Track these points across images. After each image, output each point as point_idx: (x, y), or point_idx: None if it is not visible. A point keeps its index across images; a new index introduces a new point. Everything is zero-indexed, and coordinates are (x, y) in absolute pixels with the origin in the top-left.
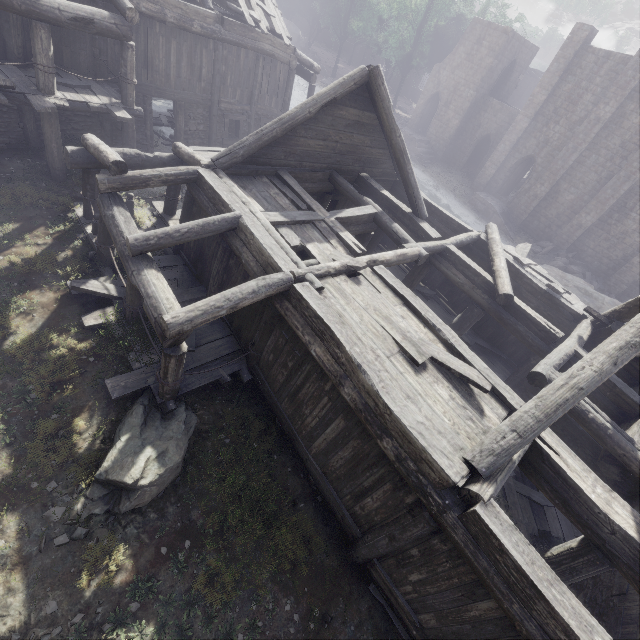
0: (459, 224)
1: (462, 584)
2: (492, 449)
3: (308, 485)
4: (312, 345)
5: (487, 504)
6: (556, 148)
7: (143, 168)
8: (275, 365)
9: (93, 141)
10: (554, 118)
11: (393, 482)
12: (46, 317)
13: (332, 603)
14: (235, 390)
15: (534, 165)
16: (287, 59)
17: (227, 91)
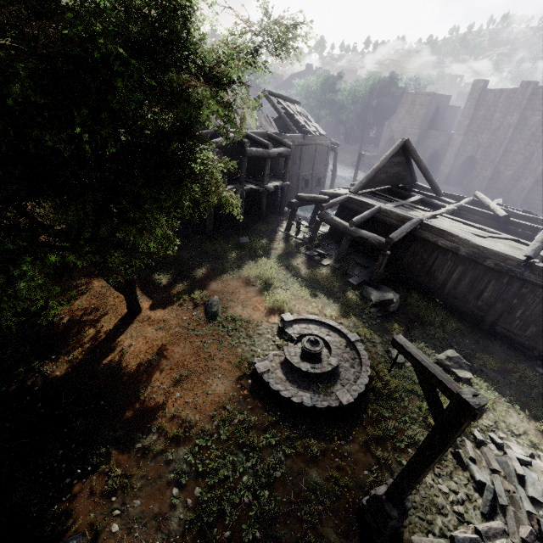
0: (459, 196)
1: (540, 299)
2: (532, 249)
3: (447, 309)
4: (438, 241)
5: (538, 263)
6: (487, 147)
7: (311, 204)
8: (413, 262)
9: (307, 195)
10: (479, 131)
11: (495, 278)
12: (306, 266)
13: (484, 341)
14: (392, 282)
15: (475, 160)
16: (327, 144)
17: (304, 166)
